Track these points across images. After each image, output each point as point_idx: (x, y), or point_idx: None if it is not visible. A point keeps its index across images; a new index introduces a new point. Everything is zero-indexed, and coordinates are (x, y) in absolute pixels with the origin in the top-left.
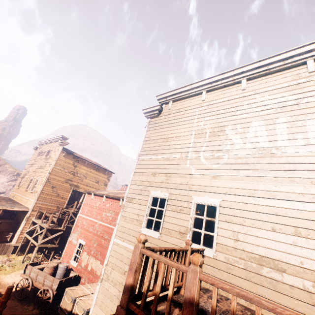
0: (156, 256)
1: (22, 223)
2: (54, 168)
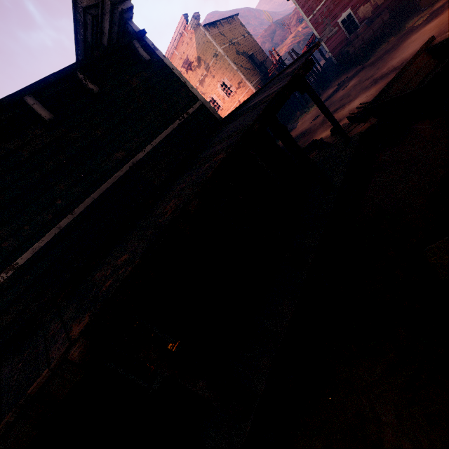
0: None
1: None
2: (223, 50)
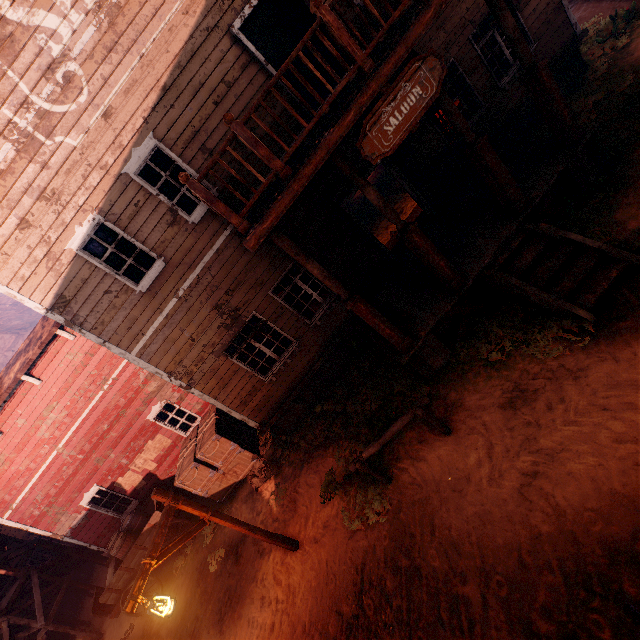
0: (211, 163)
1: None
2: None
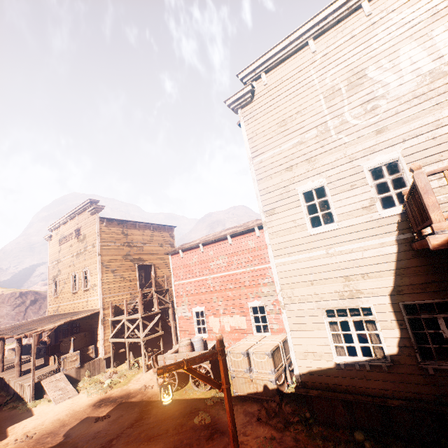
0: None
1: (99, 329)
2: (102, 246)
